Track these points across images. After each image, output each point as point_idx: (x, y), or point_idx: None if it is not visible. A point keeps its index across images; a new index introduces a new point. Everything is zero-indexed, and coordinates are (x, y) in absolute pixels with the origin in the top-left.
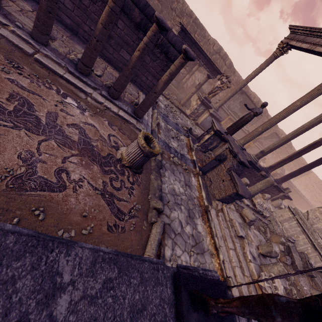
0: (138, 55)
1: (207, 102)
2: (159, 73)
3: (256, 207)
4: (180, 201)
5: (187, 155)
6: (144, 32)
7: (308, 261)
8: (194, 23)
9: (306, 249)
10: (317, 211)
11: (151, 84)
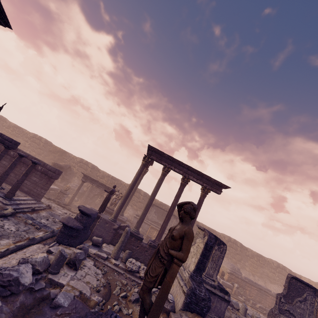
0: (9, 166)
1: (109, 210)
2: (45, 185)
3: (126, 264)
4: (1, 230)
5: (54, 228)
6: (34, 168)
7: None
8: (112, 179)
9: (176, 292)
10: None
11: (40, 192)
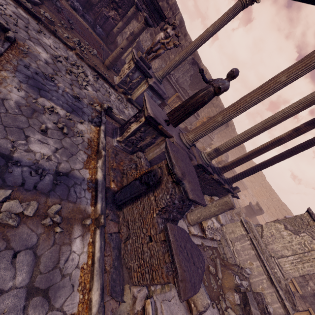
0: None
1: (144, 67)
2: None
3: (206, 234)
4: None
5: (81, 171)
6: None
7: (266, 308)
8: None
9: (260, 283)
10: (273, 227)
11: None
